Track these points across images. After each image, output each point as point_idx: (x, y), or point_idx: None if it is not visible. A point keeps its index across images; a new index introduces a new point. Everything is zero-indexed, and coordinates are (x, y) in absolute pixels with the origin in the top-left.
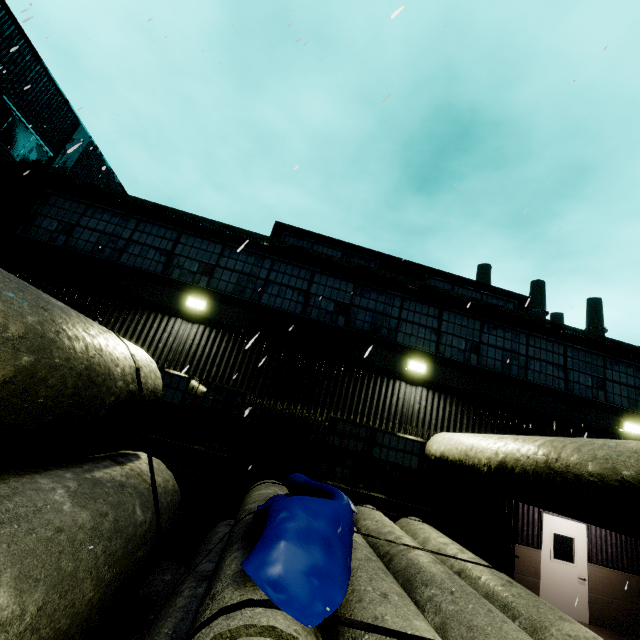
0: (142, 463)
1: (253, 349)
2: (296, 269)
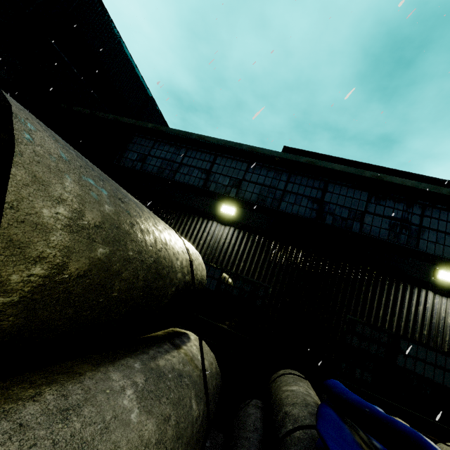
0: (192, 345)
1: (274, 249)
2: (310, 180)
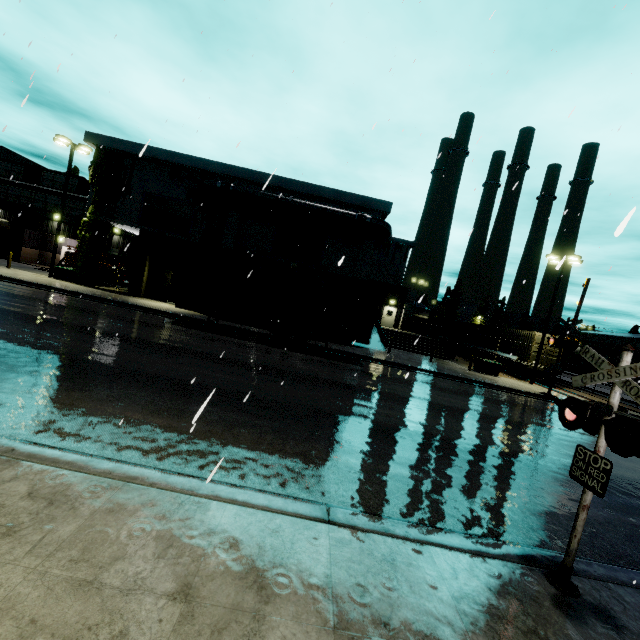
0: None
1: None
2: None
